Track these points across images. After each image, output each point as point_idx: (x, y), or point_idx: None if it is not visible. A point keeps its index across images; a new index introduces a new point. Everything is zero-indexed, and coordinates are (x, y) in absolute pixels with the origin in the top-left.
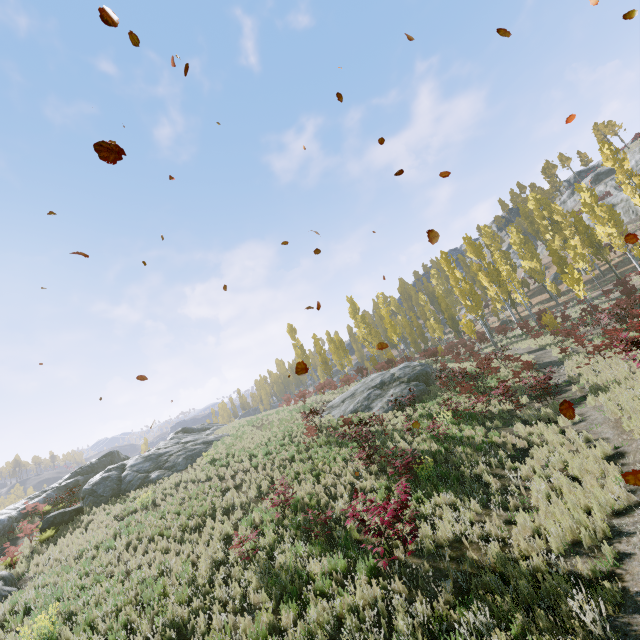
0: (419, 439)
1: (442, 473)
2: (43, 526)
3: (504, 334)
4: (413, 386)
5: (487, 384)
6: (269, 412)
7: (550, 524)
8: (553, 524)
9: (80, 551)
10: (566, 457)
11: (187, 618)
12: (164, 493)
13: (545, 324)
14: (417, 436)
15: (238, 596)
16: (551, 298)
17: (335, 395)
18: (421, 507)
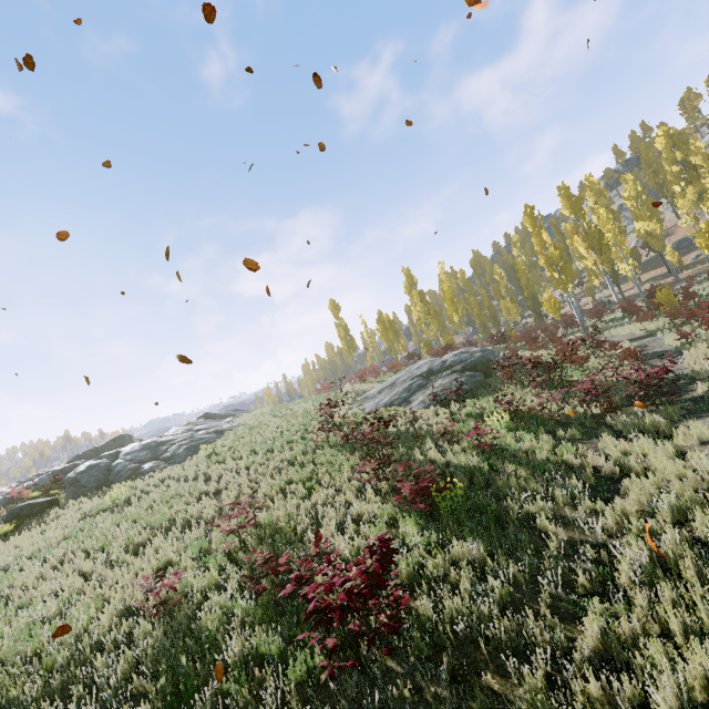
0: (457, 448)
1: (476, 505)
2: (7, 518)
3: (599, 317)
4: (467, 377)
5: (567, 378)
6: (300, 400)
7: (659, 662)
8: (667, 664)
9: (14, 558)
10: (691, 504)
11: (41, 703)
12: (144, 490)
13: (658, 303)
14: (457, 443)
15: (111, 683)
16: (669, 273)
17: (376, 384)
18: (427, 563)
